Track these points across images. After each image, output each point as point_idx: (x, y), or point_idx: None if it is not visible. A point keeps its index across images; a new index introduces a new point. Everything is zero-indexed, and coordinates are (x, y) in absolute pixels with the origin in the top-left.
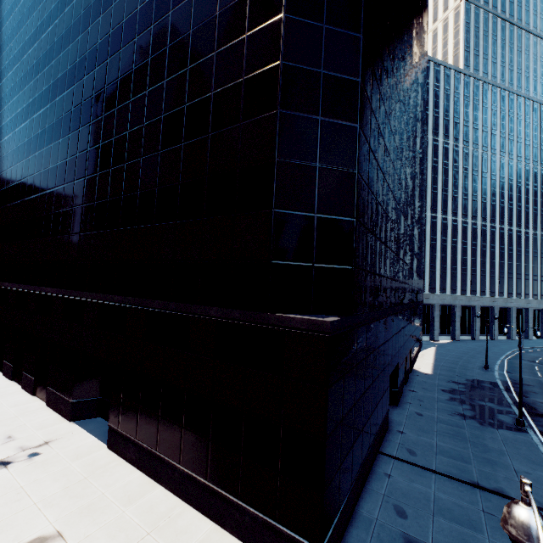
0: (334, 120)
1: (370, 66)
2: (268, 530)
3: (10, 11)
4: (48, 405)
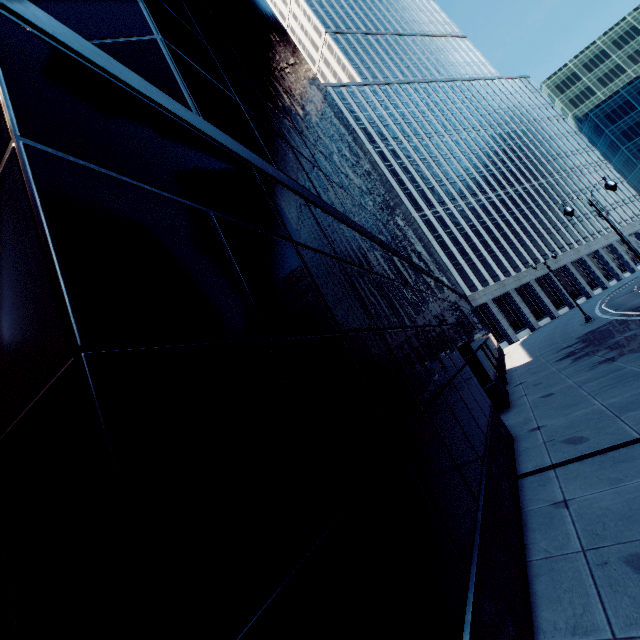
0: None
1: None
2: None
3: None
4: None
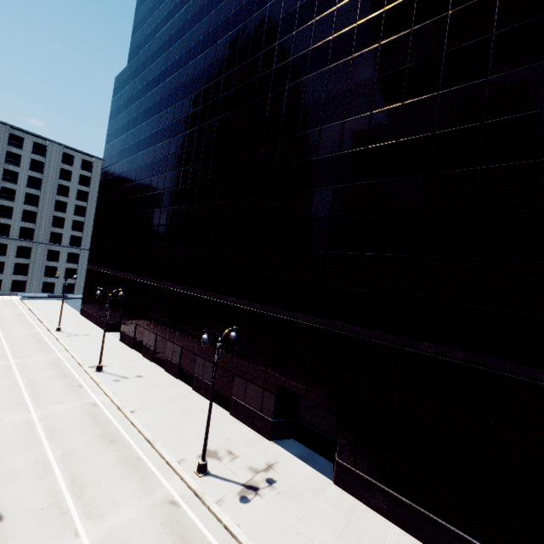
0: None
1: None
2: None
3: (167, 18)
4: (234, 416)
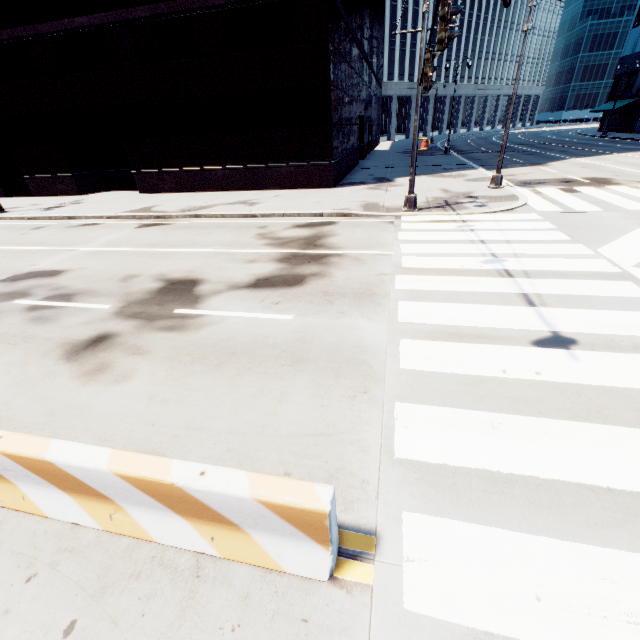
0: None
1: None
2: (299, 171)
3: None
4: (39, 196)
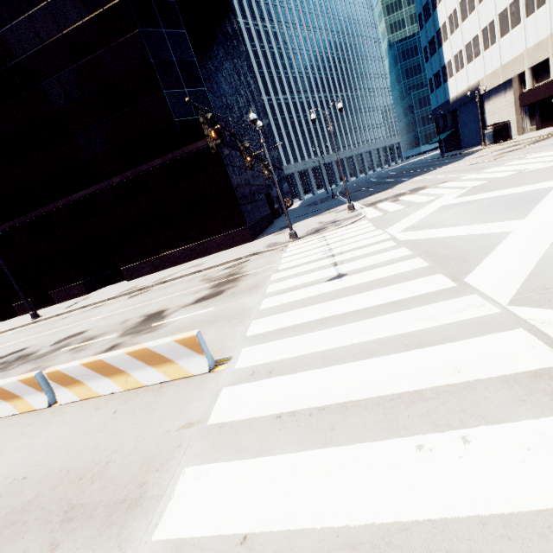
0: (172, 30)
1: None
2: (228, 238)
3: None
4: (60, 302)
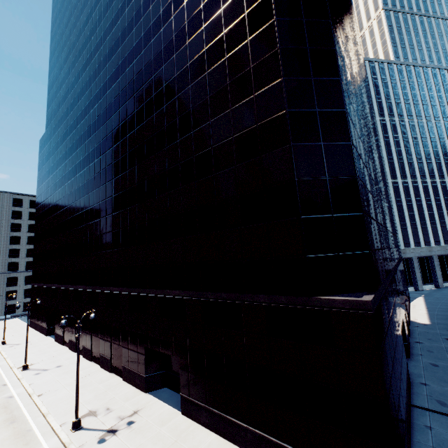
0: (333, 142)
1: (347, 95)
2: None
3: (64, 97)
4: (125, 380)
